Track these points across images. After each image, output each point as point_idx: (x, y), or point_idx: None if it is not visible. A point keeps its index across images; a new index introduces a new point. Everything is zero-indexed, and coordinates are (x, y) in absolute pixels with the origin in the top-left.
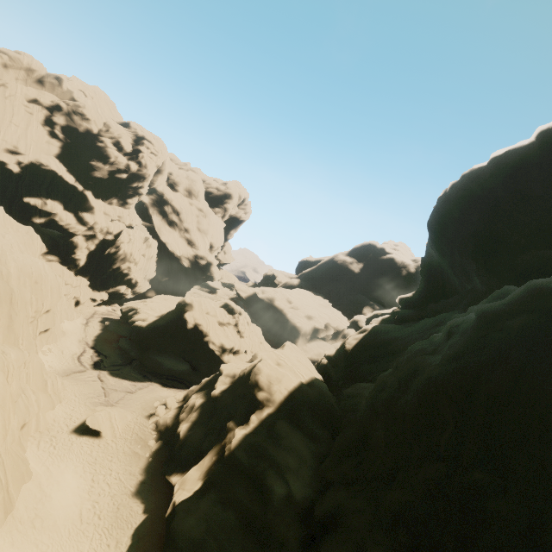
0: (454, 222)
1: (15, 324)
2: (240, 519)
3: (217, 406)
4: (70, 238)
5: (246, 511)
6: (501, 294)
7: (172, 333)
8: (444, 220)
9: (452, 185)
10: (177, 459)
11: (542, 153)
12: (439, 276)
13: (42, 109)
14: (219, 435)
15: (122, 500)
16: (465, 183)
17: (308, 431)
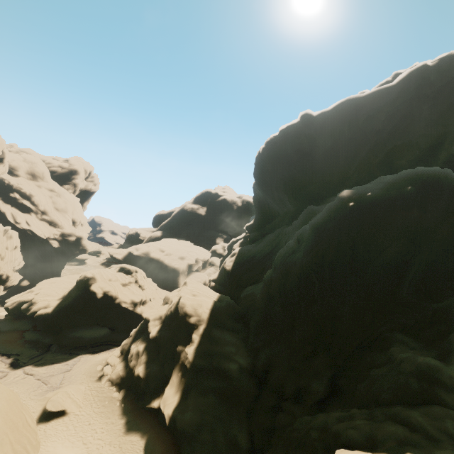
0: (270, 172)
1: None
2: (217, 396)
3: (161, 342)
4: None
5: (219, 390)
6: (308, 211)
7: (80, 308)
8: (263, 171)
9: (263, 148)
10: (147, 392)
11: (305, 127)
12: (266, 206)
13: None
14: (173, 360)
15: (119, 441)
16: (270, 147)
17: (231, 328)
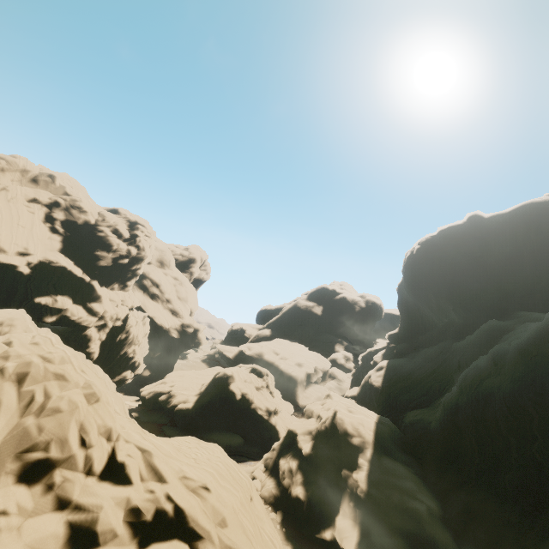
0: (426, 275)
1: None
2: (406, 540)
3: (318, 462)
4: (82, 332)
5: (407, 533)
6: (490, 326)
7: (216, 408)
8: (418, 274)
9: (417, 249)
10: (312, 519)
11: (473, 229)
12: (417, 313)
13: (42, 207)
14: (338, 486)
15: None
16: (427, 248)
17: (401, 460)
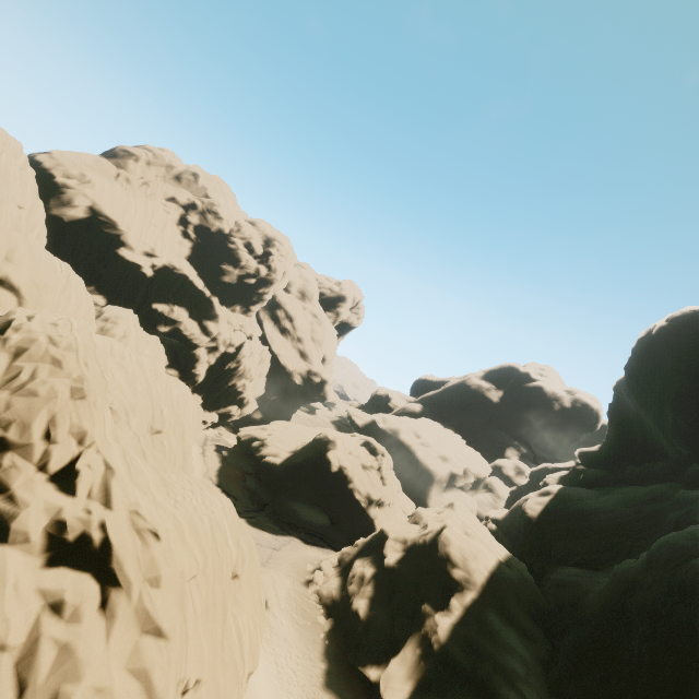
0: (666, 372)
1: (187, 464)
2: None
3: (398, 581)
4: (192, 350)
5: None
6: None
7: (307, 474)
8: (650, 367)
9: (660, 327)
10: (364, 645)
11: None
12: (637, 431)
13: (178, 207)
14: (412, 621)
15: (314, 693)
16: (678, 328)
17: (519, 626)
